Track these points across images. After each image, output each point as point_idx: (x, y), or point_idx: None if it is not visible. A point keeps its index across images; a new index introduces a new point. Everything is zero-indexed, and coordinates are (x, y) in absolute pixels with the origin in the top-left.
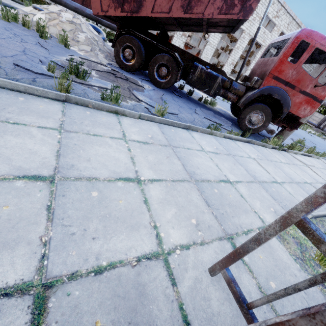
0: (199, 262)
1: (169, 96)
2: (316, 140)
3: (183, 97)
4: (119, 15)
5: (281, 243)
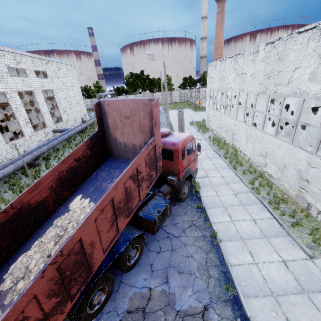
0: None
1: (150, 254)
2: None
3: None
4: (71, 306)
5: (317, 258)
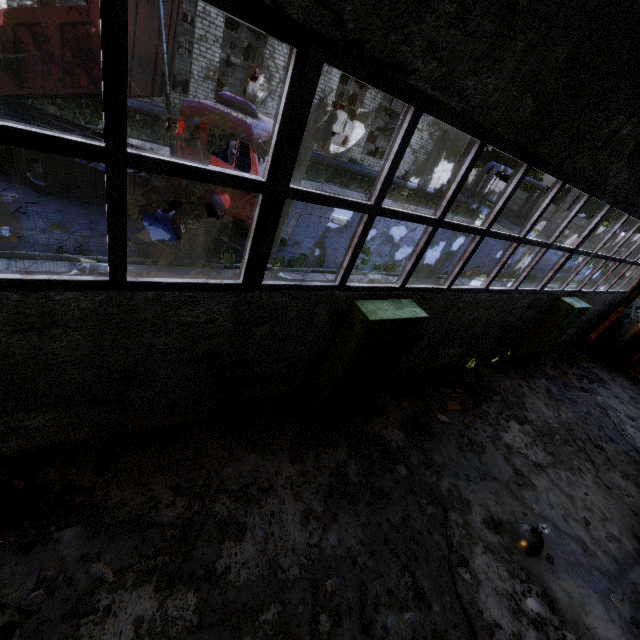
0: None
1: (59, 206)
2: (460, 242)
3: (102, 204)
4: None
5: None
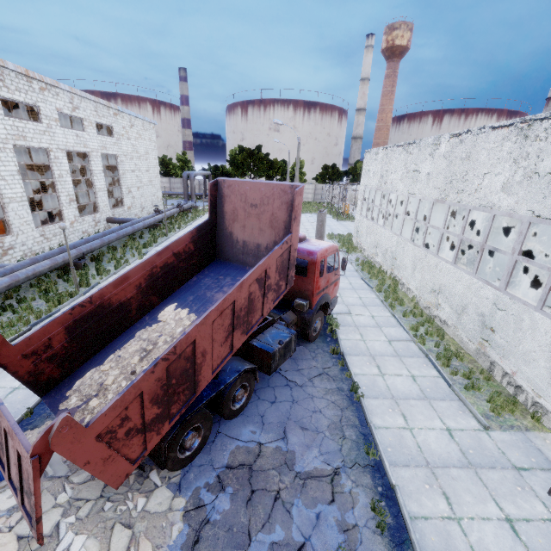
0: (548, 499)
1: (260, 403)
2: None
3: None
4: (168, 429)
5: (494, 430)
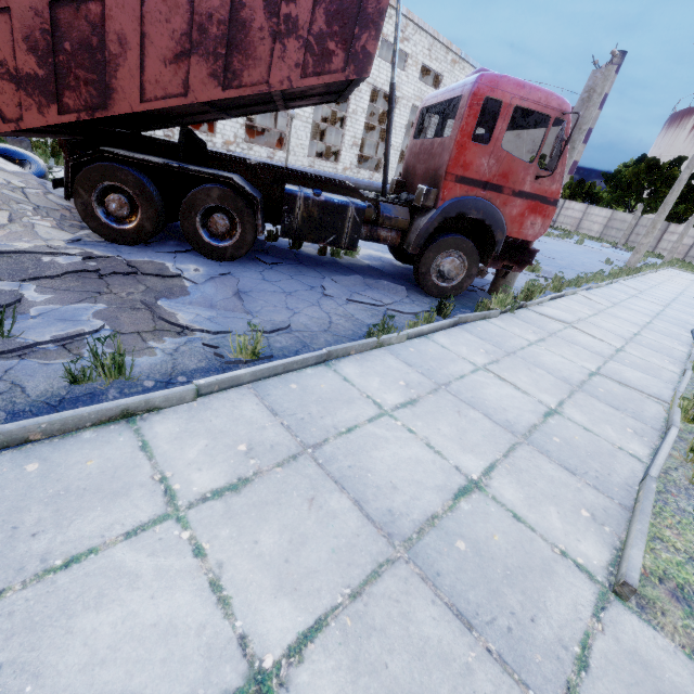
0: None
1: (252, 273)
2: (549, 248)
3: (284, 262)
4: (57, 121)
5: (655, 625)
